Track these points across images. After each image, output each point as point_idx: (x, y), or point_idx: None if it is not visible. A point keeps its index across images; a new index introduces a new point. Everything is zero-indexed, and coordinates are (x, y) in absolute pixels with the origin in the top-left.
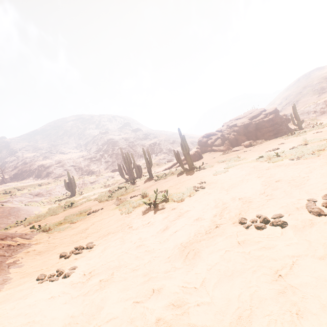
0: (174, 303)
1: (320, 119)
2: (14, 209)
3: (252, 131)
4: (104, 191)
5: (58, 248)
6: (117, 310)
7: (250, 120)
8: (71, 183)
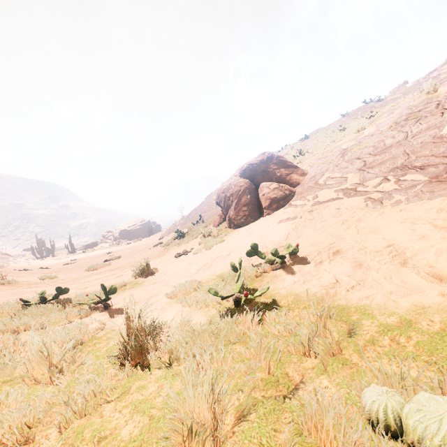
0: None
1: None
2: None
3: (126, 234)
4: None
5: None
6: None
7: (129, 227)
8: None
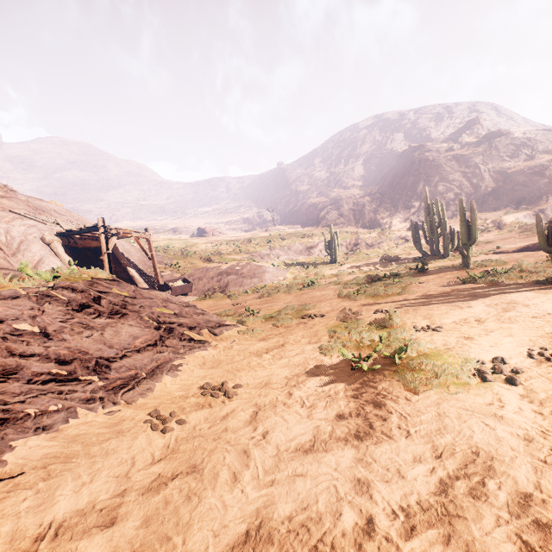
0: None
1: None
2: (259, 270)
3: None
4: (368, 272)
5: (218, 368)
6: (104, 548)
7: None
8: (333, 243)
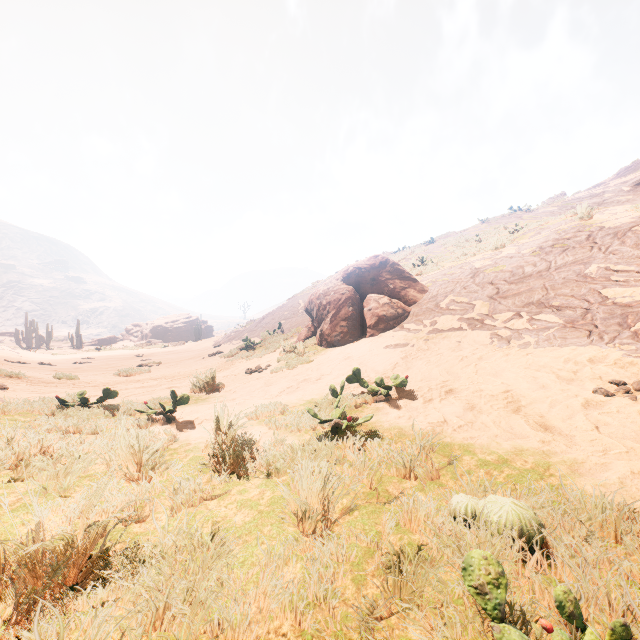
0: None
1: None
2: None
3: (161, 332)
4: None
5: None
6: None
7: (167, 323)
8: None
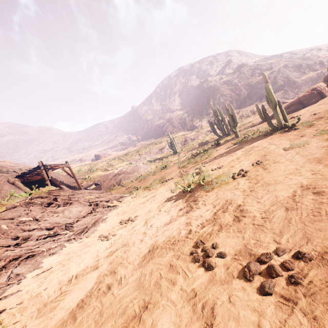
0: (109, 285)
1: None
2: (136, 167)
3: None
4: (193, 153)
5: (126, 214)
6: (97, 273)
7: None
8: (173, 143)
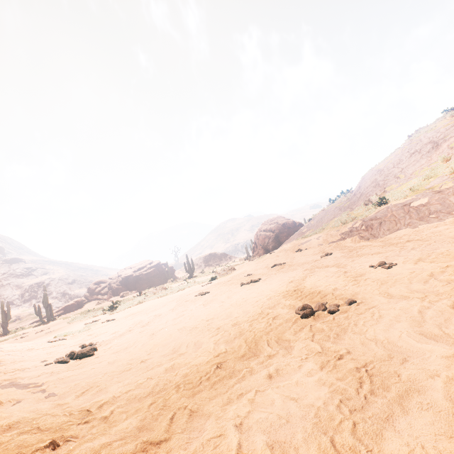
0: None
1: (196, 272)
2: None
3: (132, 282)
4: None
5: None
6: None
7: (135, 272)
8: None
